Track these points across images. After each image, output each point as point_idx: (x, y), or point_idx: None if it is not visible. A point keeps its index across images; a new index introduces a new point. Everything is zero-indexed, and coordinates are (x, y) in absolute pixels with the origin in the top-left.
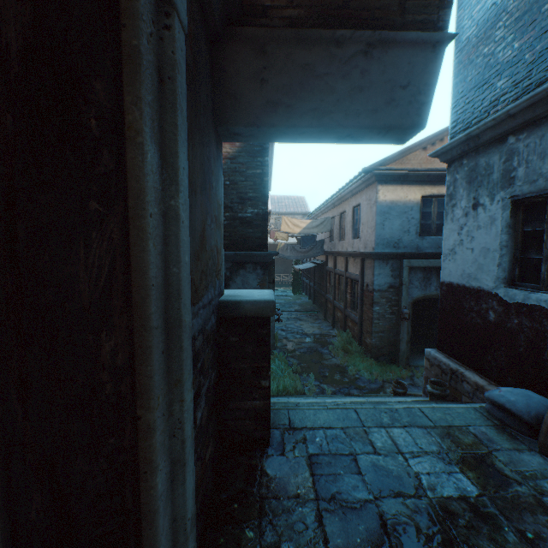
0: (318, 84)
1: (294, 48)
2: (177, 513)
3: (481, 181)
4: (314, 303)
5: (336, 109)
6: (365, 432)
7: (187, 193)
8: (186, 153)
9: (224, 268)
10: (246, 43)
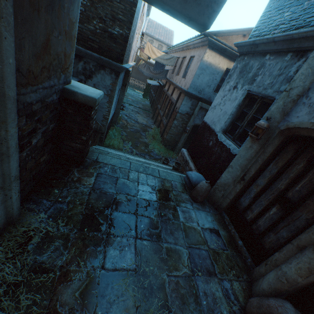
0: None
1: None
2: (5, 172)
3: (244, 74)
4: (151, 107)
5: None
6: (128, 171)
7: (11, 19)
8: None
9: (91, 64)
10: None
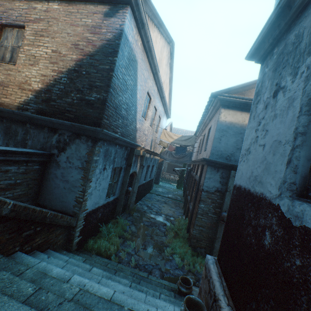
0: None
1: None
2: None
3: (287, 59)
4: (183, 196)
5: None
6: None
7: None
8: None
9: (66, 135)
10: None
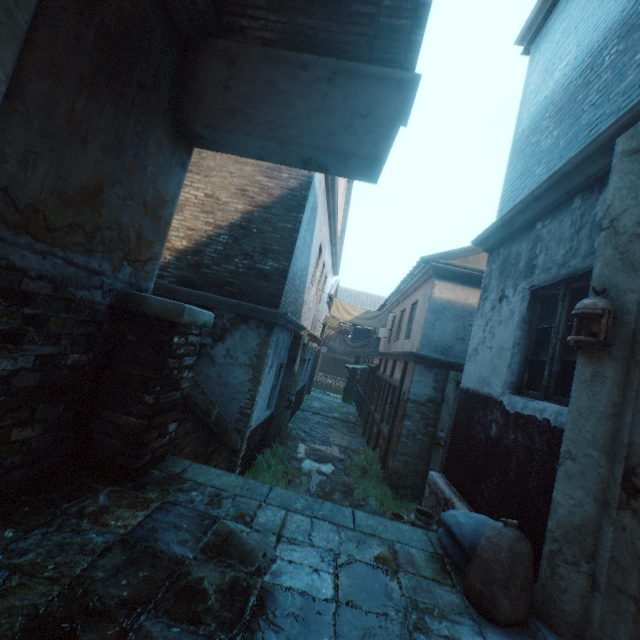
0: (279, 100)
1: (262, 65)
2: None
3: (510, 270)
4: (360, 415)
5: (292, 125)
6: (258, 506)
7: None
8: (12, 55)
9: (226, 318)
10: (219, 54)
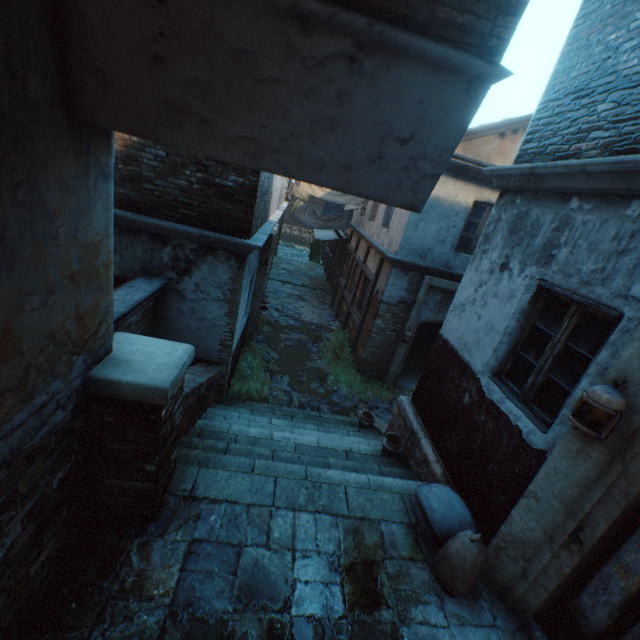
0: (261, 95)
1: (220, 8)
2: None
3: (522, 239)
4: (328, 280)
5: (286, 147)
6: (270, 515)
7: None
8: None
9: (188, 248)
10: None
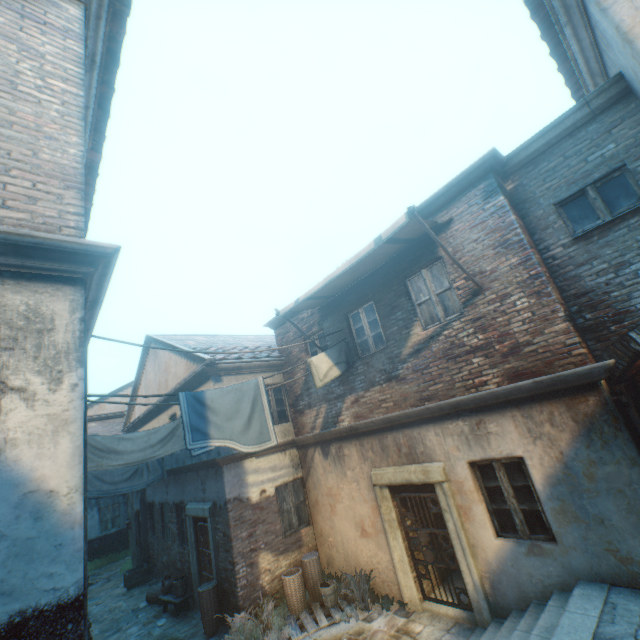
0: None
1: None
2: None
3: None
4: None
5: None
6: None
7: None
8: None
9: None
10: None
